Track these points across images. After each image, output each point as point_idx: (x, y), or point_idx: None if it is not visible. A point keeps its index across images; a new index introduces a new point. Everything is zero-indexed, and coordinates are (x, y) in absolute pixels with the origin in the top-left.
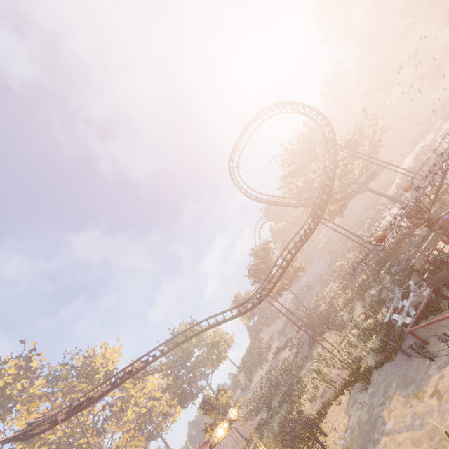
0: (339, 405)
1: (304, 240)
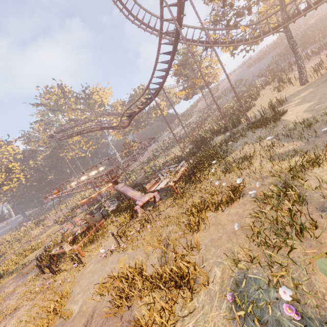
0: None
1: (141, 108)
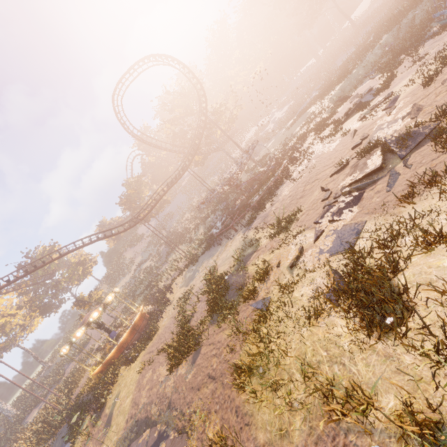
0: (181, 276)
1: (174, 182)
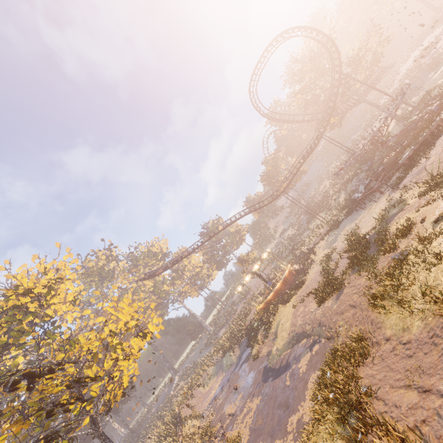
0: (323, 241)
1: (309, 153)
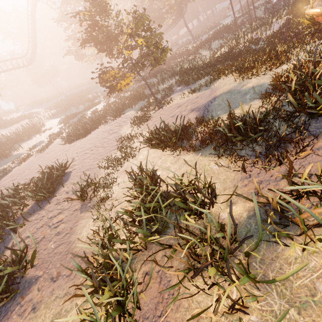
0: None
1: None
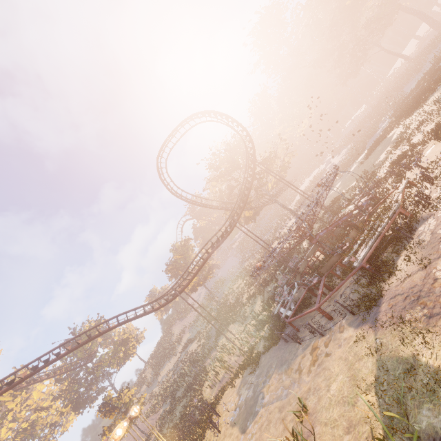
0: (234, 388)
1: (220, 242)
